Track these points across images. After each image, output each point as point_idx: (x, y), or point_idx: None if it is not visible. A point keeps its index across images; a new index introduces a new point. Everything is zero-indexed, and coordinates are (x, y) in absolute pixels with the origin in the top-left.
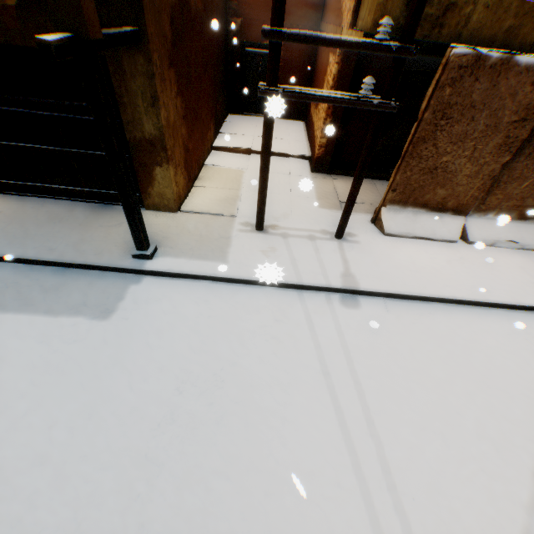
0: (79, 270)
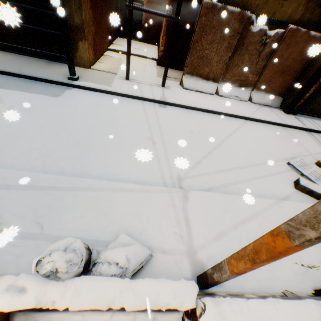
0: (42, 82)
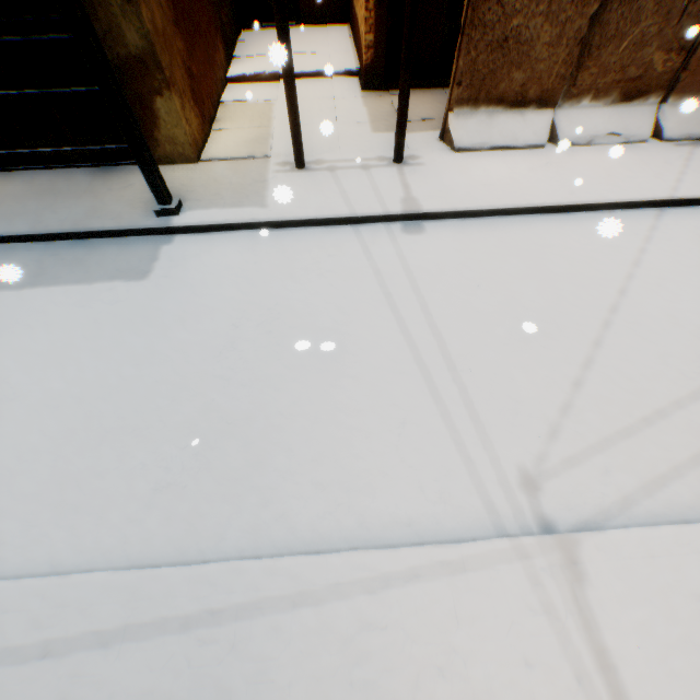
0: (100, 240)
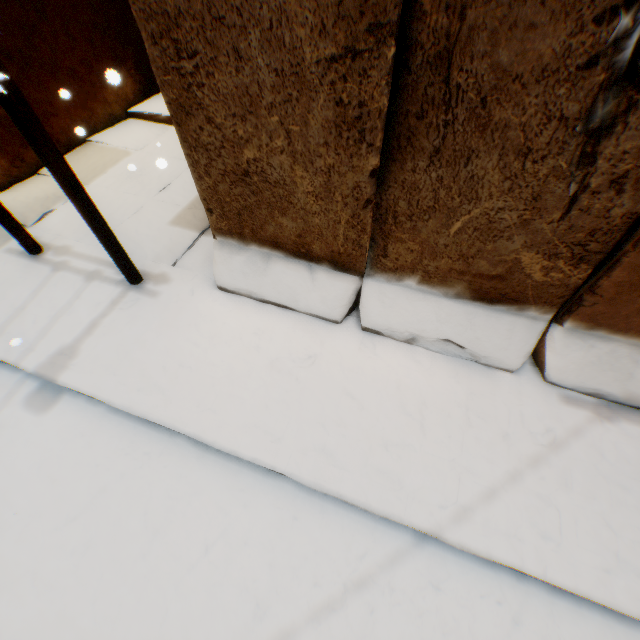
0: None
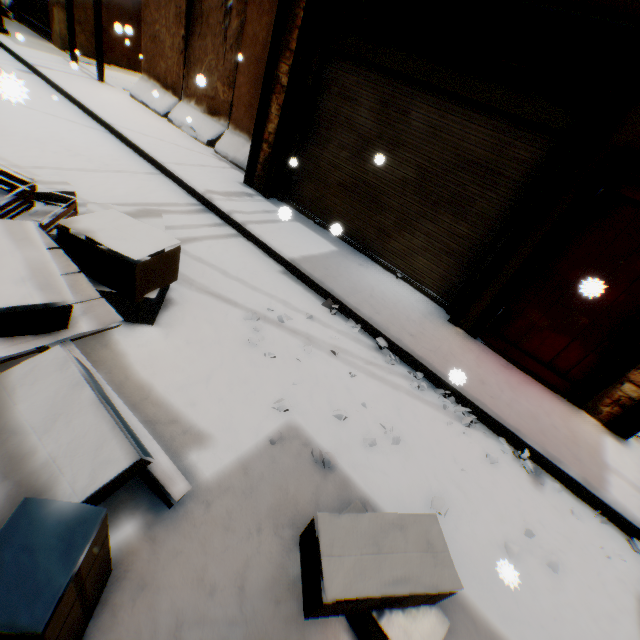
0: None
